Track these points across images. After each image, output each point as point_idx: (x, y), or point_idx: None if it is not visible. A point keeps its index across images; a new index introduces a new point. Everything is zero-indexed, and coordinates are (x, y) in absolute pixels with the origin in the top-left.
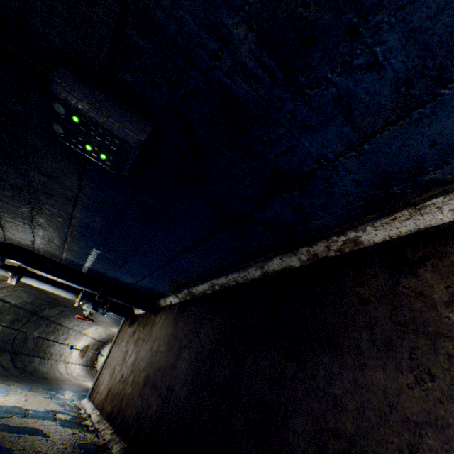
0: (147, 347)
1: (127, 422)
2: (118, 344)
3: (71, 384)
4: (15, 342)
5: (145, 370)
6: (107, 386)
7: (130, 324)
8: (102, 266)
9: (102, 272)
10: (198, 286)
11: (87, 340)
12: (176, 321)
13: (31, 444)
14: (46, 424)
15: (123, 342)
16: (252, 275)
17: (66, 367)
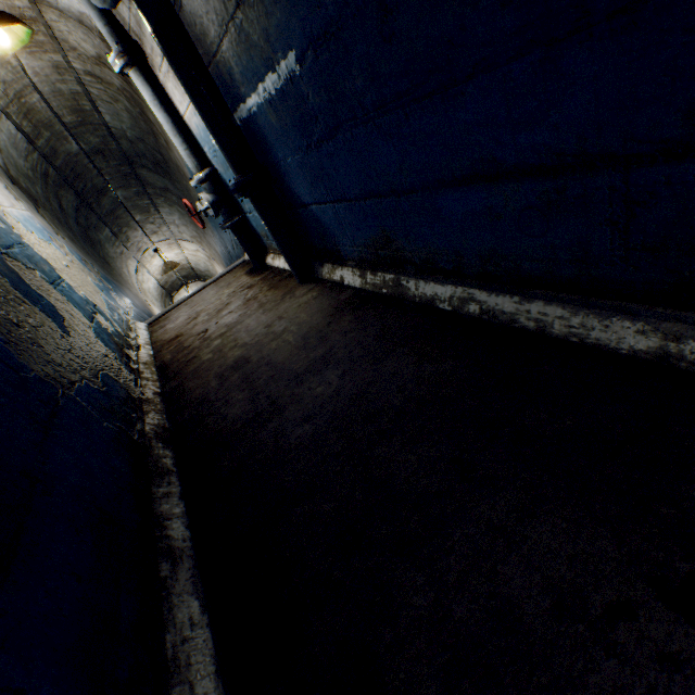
0: (263, 318)
1: (183, 396)
2: (218, 286)
3: (135, 294)
4: (88, 185)
5: (244, 348)
6: (178, 329)
7: (249, 272)
8: (277, 122)
9: (266, 141)
10: (425, 283)
11: (179, 256)
12: (336, 314)
13: (34, 326)
14: (75, 315)
15: (226, 289)
16: (611, 337)
17: (139, 269)
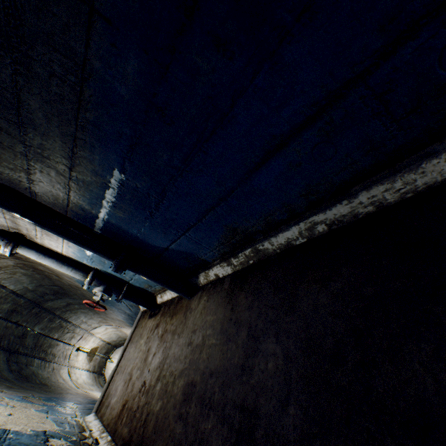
0: (181, 341)
1: None
2: (134, 342)
3: (75, 394)
4: (11, 338)
5: (182, 375)
6: (121, 399)
7: (149, 317)
8: (123, 214)
9: (122, 229)
10: (275, 237)
11: (95, 341)
12: (231, 299)
13: None
14: None
15: (141, 340)
16: (433, 176)
17: (70, 372)
